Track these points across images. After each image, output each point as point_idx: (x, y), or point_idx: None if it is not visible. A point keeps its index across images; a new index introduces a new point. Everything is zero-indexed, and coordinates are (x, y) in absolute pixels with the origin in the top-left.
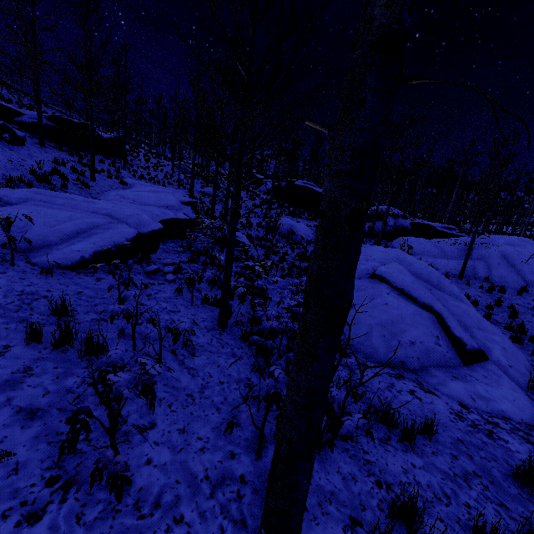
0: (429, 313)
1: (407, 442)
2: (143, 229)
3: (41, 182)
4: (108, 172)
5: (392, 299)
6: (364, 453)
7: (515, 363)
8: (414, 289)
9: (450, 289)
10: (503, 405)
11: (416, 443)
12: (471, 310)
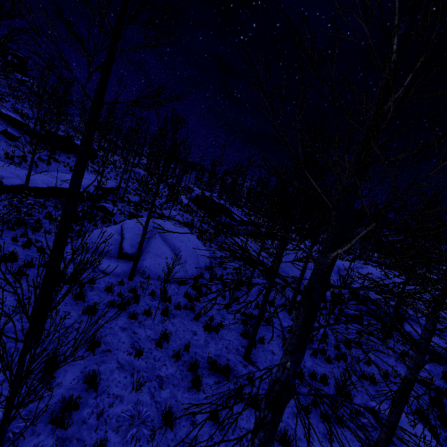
0: (119, 236)
1: (26, 248)
2: (30, 184)
3: (7, 159)
4: (68, 164)
5: (109, 228)
6: (2, 242)
7: (158, 270)
8: (127, 228)
9: (174, 243)
10: (103, 265)
11: (31, 250)
12: (165, 249)
